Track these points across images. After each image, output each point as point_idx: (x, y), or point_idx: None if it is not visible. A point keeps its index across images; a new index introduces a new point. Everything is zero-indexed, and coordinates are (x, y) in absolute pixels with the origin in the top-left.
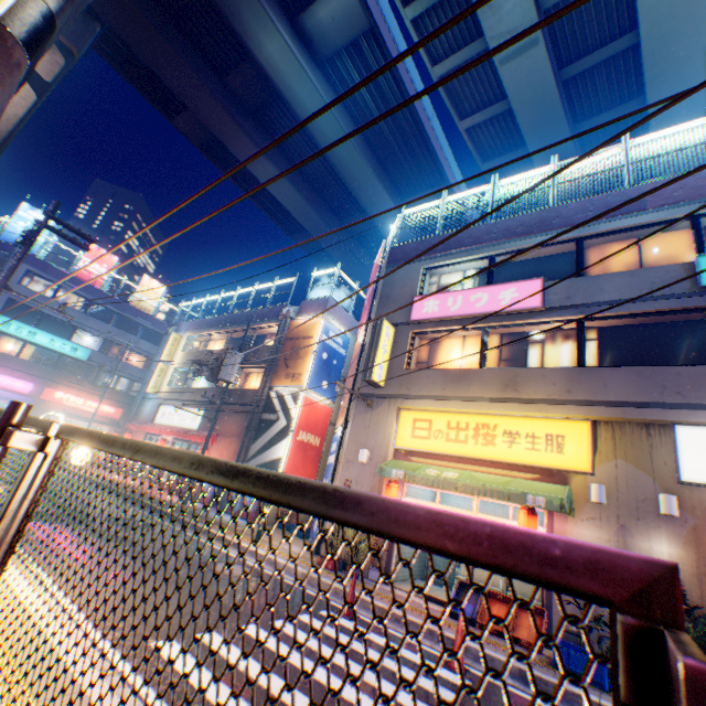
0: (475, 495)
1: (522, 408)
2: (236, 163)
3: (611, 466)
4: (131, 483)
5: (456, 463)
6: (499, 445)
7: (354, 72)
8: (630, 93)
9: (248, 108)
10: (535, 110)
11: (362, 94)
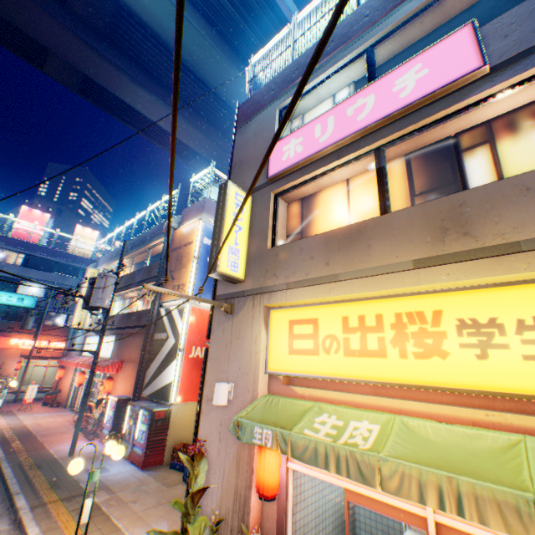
0: None
1: (494, 268)
2: (116, 101)
3: None
4: (39, 428)
5: (371, 397)
6: (455, 354)
7: None
8: None
9: (101, 32)
10: None
11: None
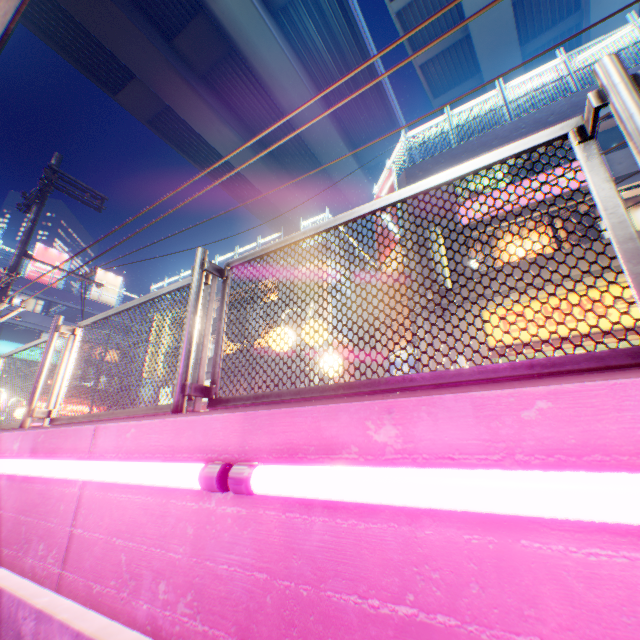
0: None
1: None
2: (186, 136)
3: None
4: None
5: (568, 344)
6: (614, 313)
7: (308, 19)
8: (568, 10)
9: (199, 72)
10: (491, 34)
11: (316, 43)
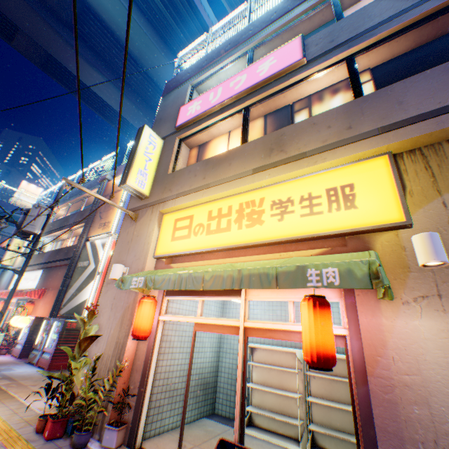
0: (243, 296)
1: (292, 167)
2: (74, 79)
3: (437, 206)
4: None
5: (219, 260)
6: (268, 221)
7: None
8: None
9: (67, 23)
10: None
11: (154, 0)
